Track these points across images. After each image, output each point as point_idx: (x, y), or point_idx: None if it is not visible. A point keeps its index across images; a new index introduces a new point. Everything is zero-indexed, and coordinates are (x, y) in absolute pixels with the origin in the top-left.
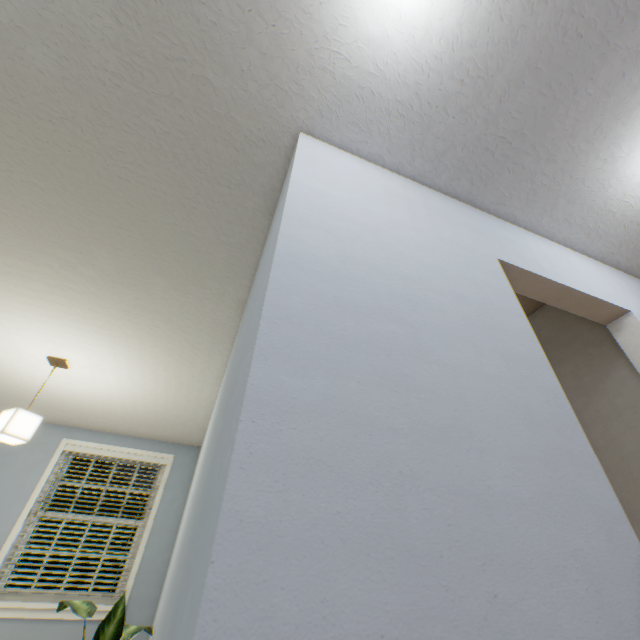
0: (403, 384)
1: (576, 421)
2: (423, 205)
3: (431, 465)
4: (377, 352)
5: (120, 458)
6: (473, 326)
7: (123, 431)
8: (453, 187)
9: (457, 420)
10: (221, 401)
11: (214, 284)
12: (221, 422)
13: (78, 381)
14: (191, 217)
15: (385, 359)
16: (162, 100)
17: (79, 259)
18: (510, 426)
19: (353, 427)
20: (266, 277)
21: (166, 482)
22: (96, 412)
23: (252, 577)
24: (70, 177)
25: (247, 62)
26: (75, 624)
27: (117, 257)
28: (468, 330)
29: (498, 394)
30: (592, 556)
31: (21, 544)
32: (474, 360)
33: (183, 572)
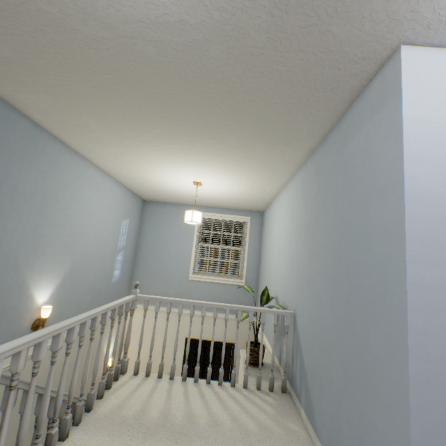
0: None
1: None
2: None
3: None
4: None
5: (224, 220)
6: None
7: (222, 207)
8: None
9: None
10: (314, 219)
11: (295, 143)
12: (341, 249)
13: (205, 190)
14: (290, 112)
15: None
16: (290, 53)
17: (216, 142)
18: None
19: None
20: (391, 201)
21: (249, 231)
22: (211, 200)
23: (421, 343)
24: (220, 107)
25: (369, 10)
26: (227, 285)
27: (238, 138)
28: None
29: None
30: None
31: (197, 256)
32: None
33: (336, 306)
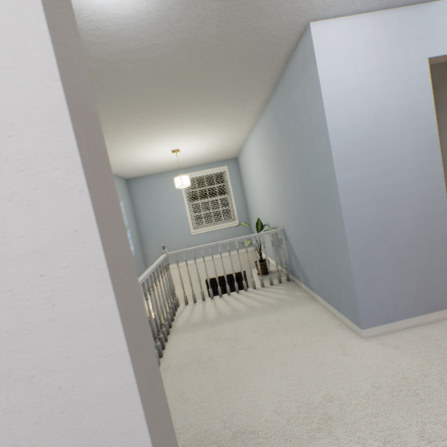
0: (375, 163)
1: (438, 148)
2: (385, 38)
3: (383, 183)
4: (367, 156)
5: (205, 175)
6: (403, 123)
7: (200, 164)
8: (408, 1)
9: (392, 167)
10: (281, 157)
11: (252, 98)
12: (302, 175)
13: (182, 154)
14: (244, 79)
15: (369, 157)
16: (236, 45)
17: (189, 115)
18: (410, 161)
19: (362, 181)
20: (323, 137)
21: (229, 178)
22: (189, 162)
23: (349, 214)
24: (189, 89)
25: (283, 10)
26: (225, 229)
27: (206, 107)
28: (401, 127)
29: (408, 151)
30: (426, 189)
31: (192, 214)
32: (401, 141)
33: (307, 212)
